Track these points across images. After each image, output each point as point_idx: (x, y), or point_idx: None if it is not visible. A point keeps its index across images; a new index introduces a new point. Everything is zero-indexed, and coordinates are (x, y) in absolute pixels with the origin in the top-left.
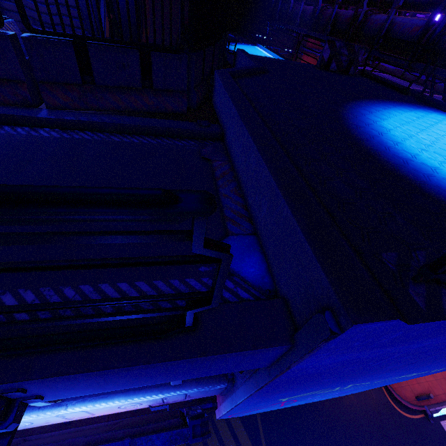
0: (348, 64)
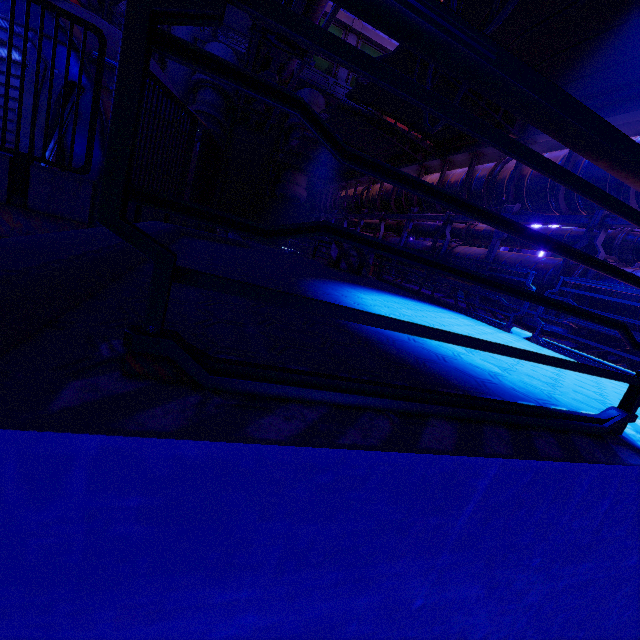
0: (360, 266)
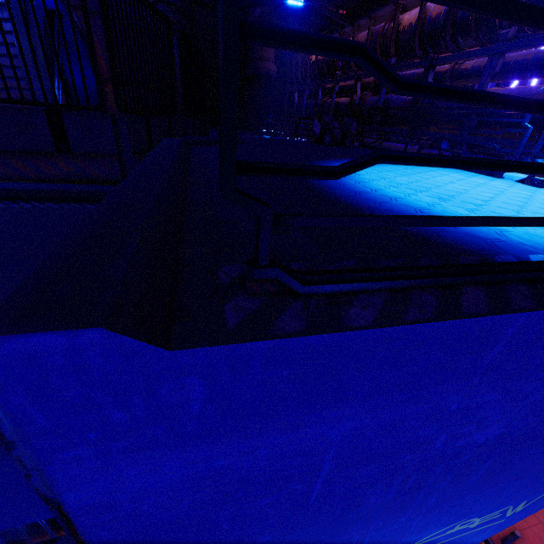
0: (343, 136)
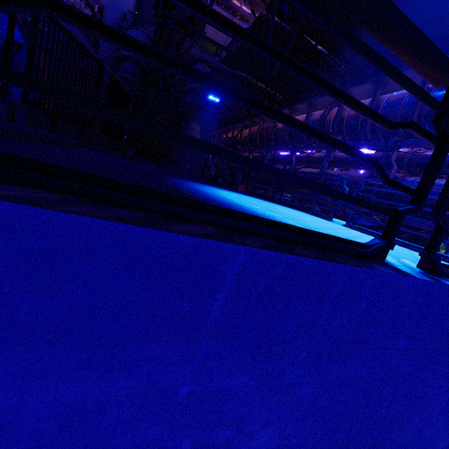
0: (232, 181)
